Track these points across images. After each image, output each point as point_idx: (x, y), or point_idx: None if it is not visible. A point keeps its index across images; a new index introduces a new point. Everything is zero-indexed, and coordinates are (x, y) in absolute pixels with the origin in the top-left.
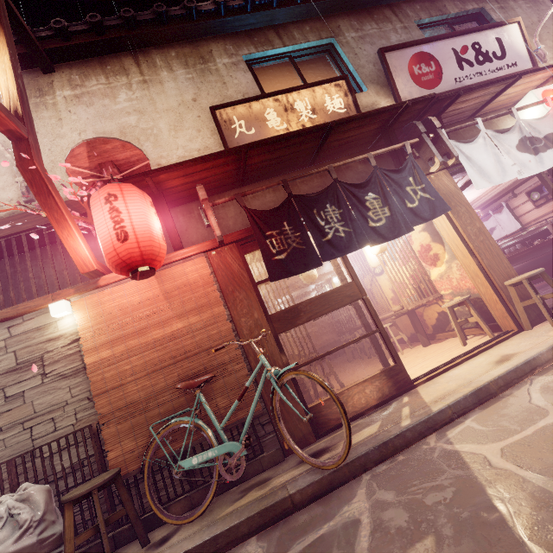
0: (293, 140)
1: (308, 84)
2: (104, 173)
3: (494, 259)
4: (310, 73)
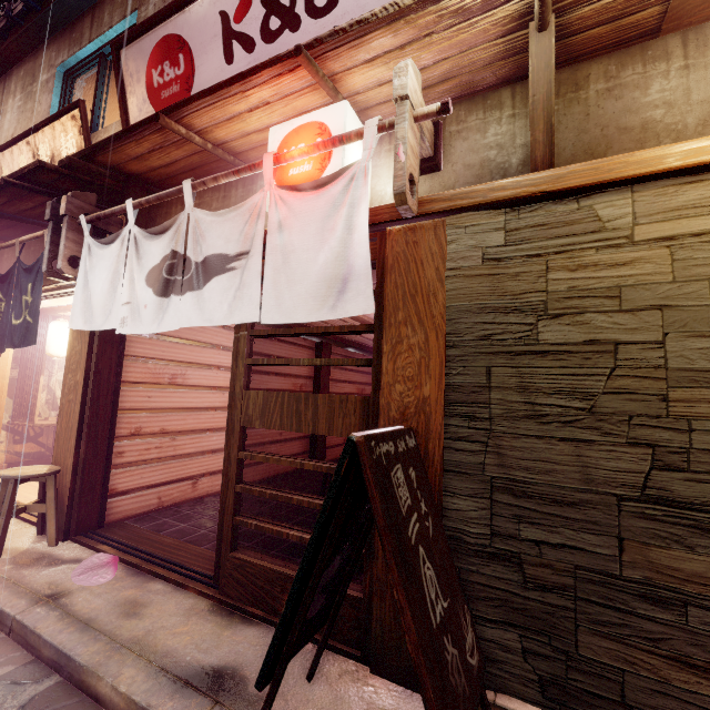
0: None
1: (47, 119)
2: None
3: (66, 432)
4: None
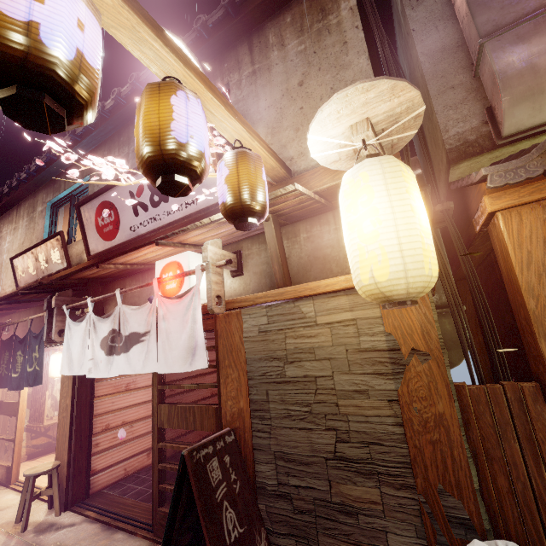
0: None
1: (43, 240)
2: None
3: (63, 437)
4: None
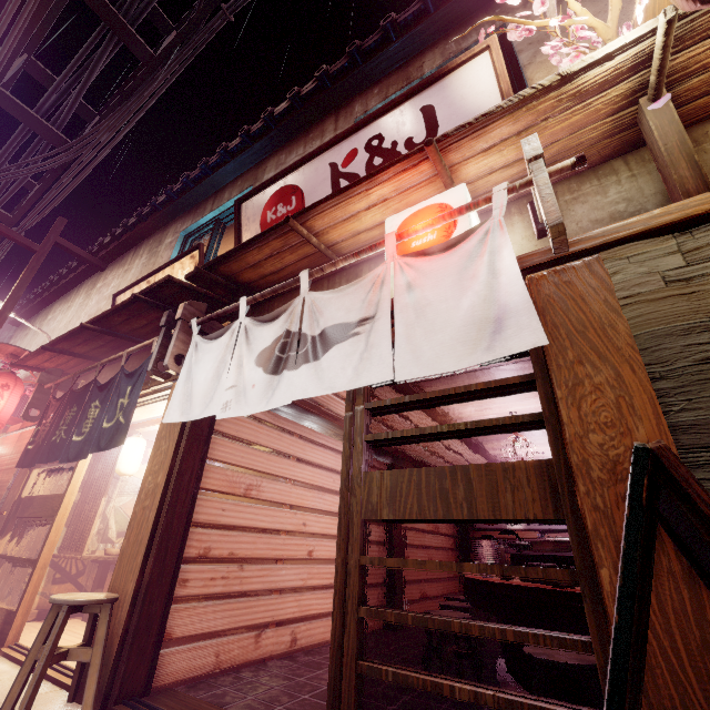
0: (81, 336)
1: (170, 261)
2: (8, 360)
3: (133, 546)
4: (232, 232)
